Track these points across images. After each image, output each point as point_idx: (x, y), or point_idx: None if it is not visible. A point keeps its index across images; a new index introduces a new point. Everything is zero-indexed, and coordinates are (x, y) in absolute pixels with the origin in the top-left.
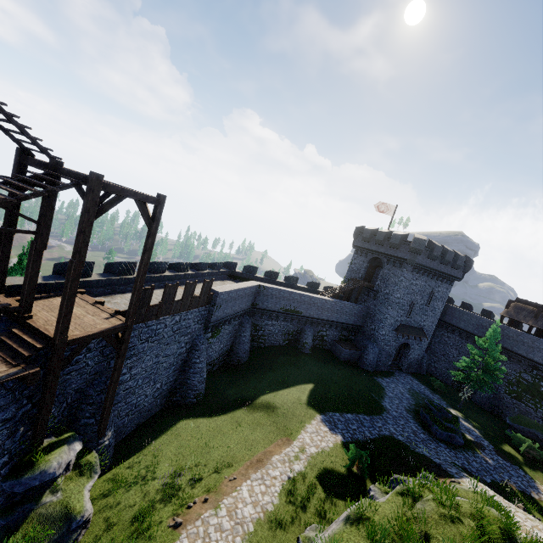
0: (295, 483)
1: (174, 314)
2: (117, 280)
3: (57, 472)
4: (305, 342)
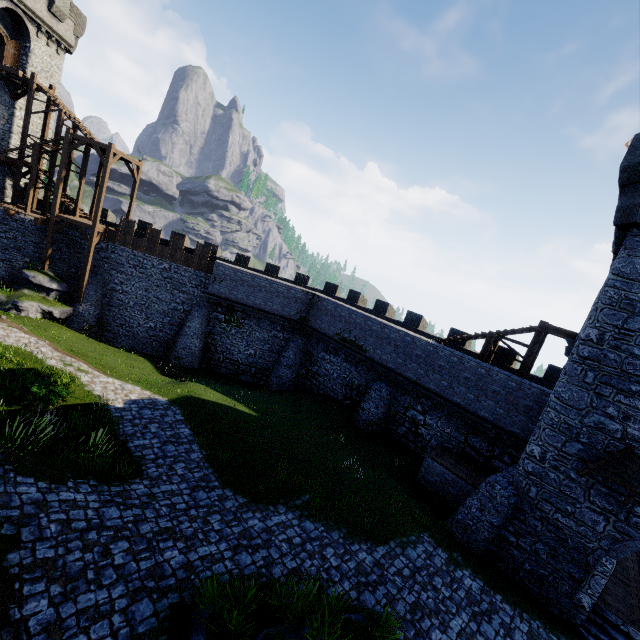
0: (28, 356)
1: (162, 259)
2: (166, 241)
3: (31, 277)
4: (362, 406)
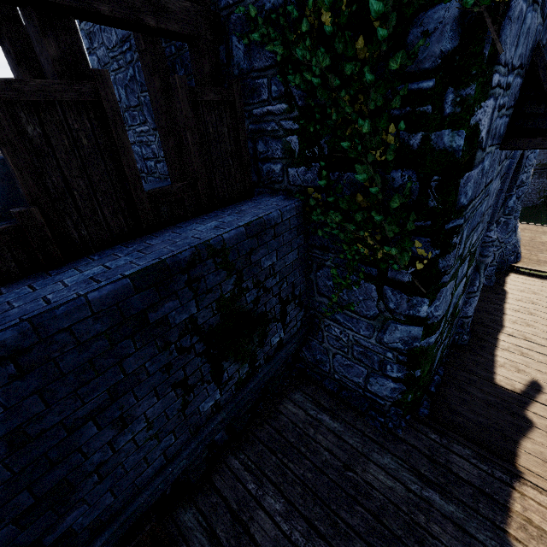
0: None
1: None
2: None
3: None
4: None
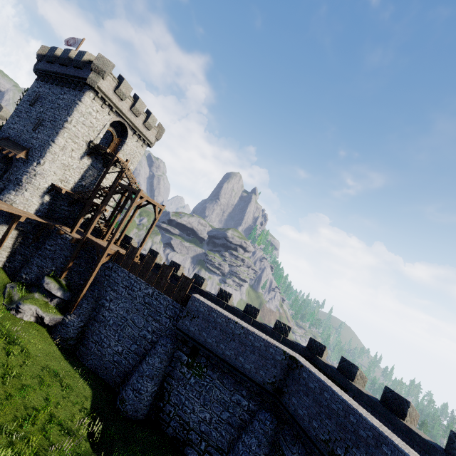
0: None
1: (149, 284)
2: None
3: (45, 283)
4: None
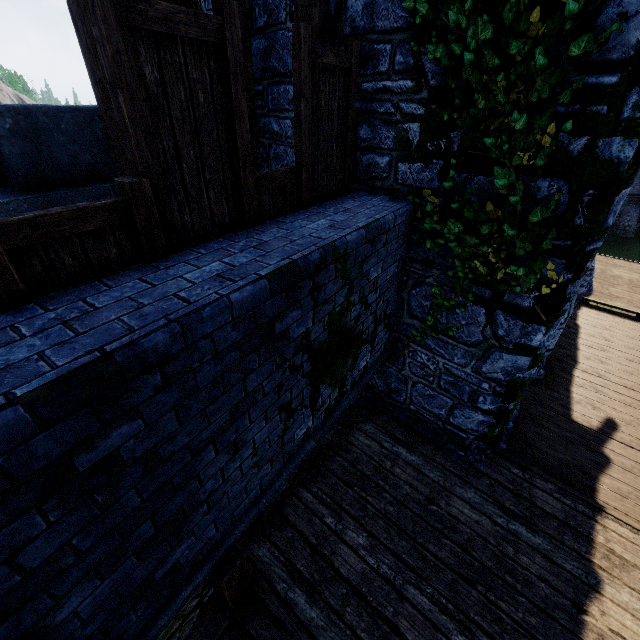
0: None
1: None
2: None
3: None
4: (628, 225)
